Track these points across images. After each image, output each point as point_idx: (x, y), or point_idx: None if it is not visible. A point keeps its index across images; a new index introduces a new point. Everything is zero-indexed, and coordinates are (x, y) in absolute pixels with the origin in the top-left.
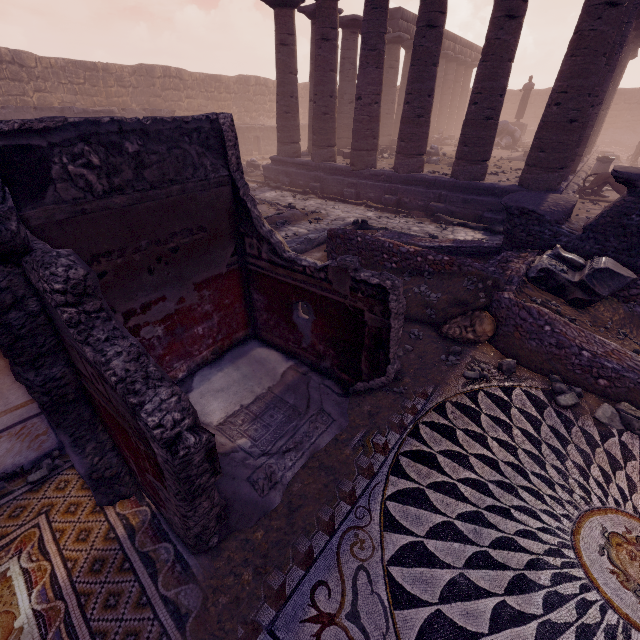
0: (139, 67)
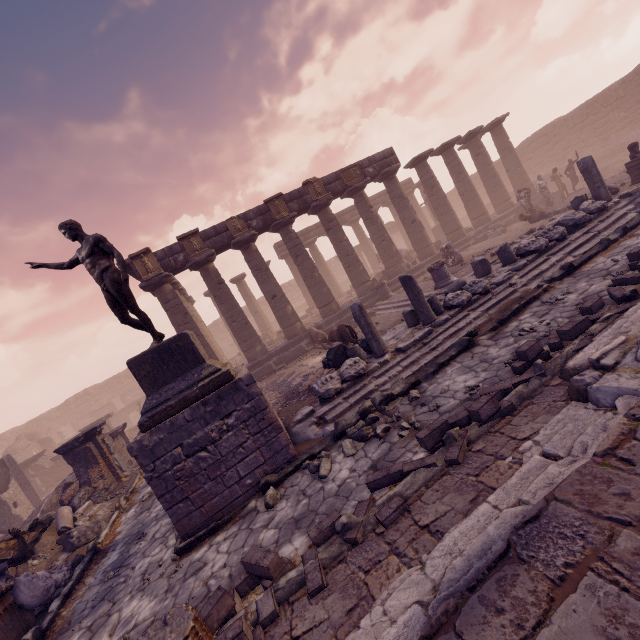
0: (211, 324)
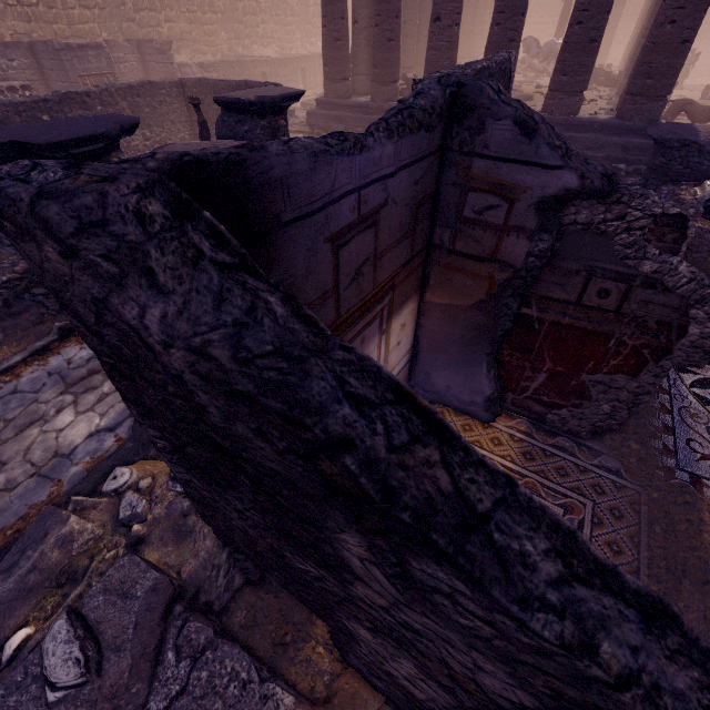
0: None
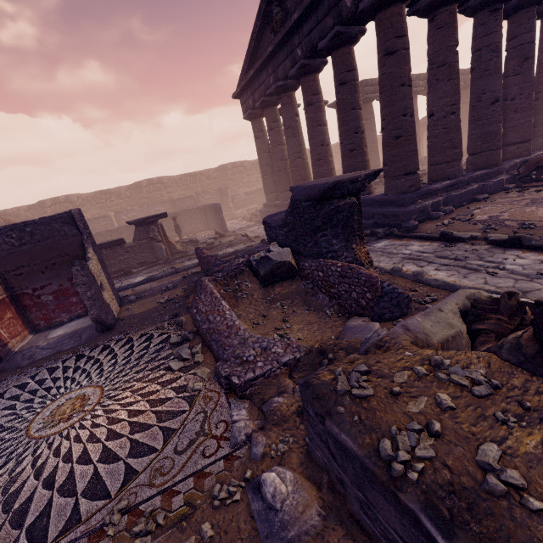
0: (219, 167)
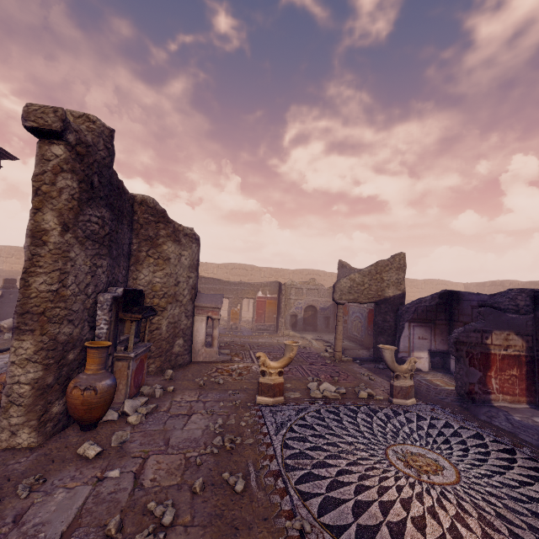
0: None
